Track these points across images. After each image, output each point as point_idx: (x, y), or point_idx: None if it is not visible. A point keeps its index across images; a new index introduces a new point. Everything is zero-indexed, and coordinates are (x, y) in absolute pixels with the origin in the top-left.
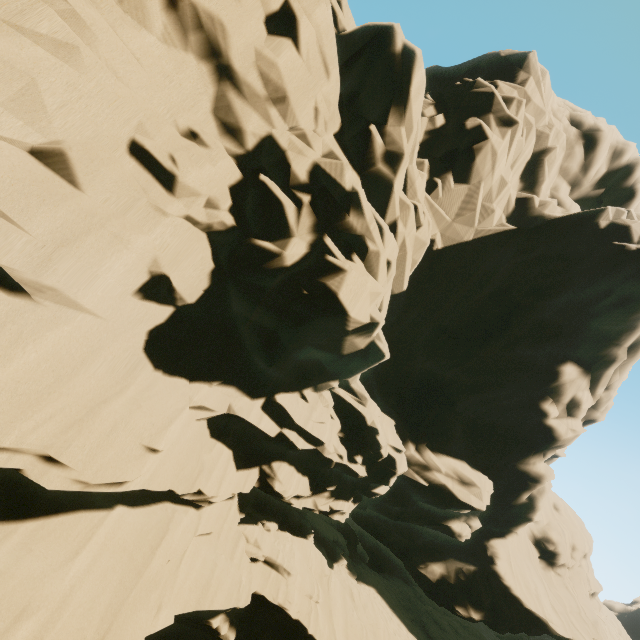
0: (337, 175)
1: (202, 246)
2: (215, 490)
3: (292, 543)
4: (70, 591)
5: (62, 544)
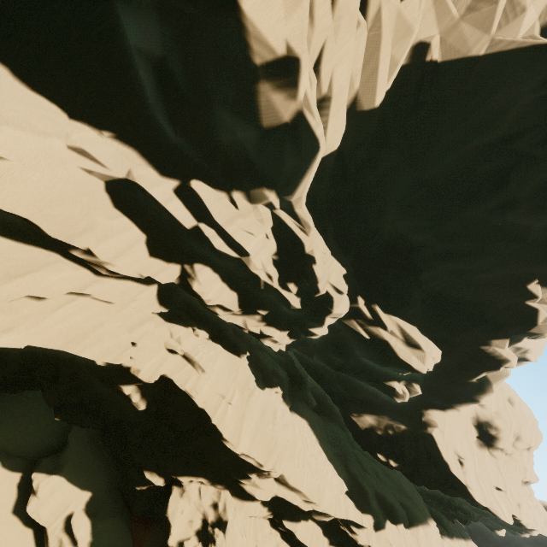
0: None
1: None
2: (109, 256)
3: (220, 353)
4: None
5: None
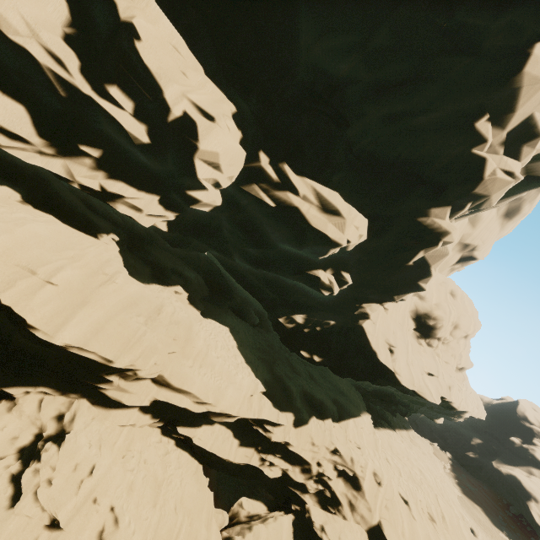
0: None
1: None
2: None
3: (43, 222)
4: None
5: None
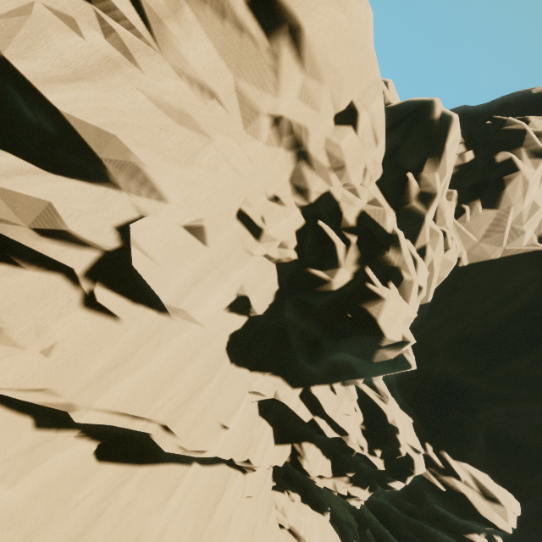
0: (380, 220)
1: (272, 274)
2: (259, 461)
3: (312, 517)
4: (164, 528)
5: (161, 488)
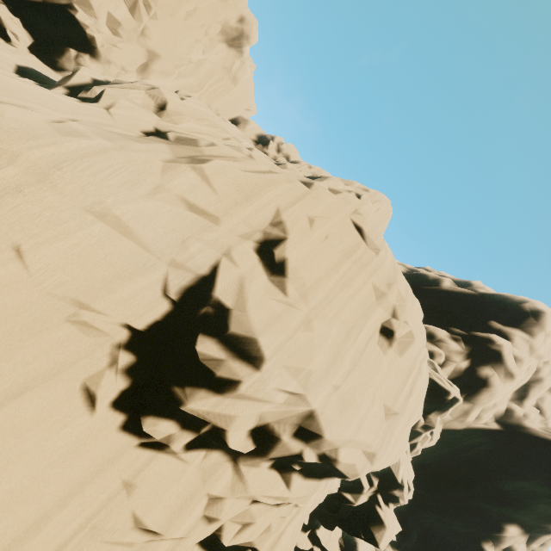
0: (395, 471)
1: None
2: None
3: None
4: None
5: None
